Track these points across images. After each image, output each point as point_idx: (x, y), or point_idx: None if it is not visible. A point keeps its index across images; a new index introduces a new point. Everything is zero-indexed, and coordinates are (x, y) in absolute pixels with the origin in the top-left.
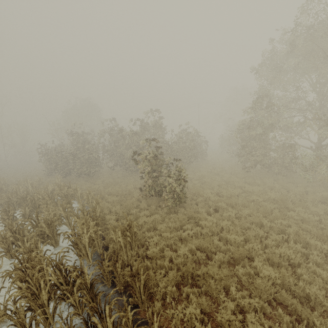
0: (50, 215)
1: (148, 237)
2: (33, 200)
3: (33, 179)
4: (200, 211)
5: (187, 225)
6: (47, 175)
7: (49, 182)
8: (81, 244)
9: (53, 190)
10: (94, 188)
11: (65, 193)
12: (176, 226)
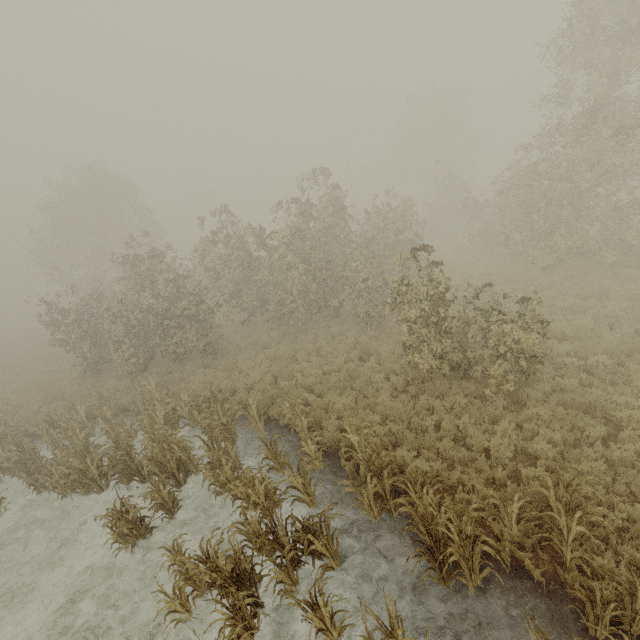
0: (260, 492)
1: (531, 477)
2: (152, 458)
3: (64, 394)
4: (558, 383)
5: (595, 429)
6: (90, 374)
7: (114, 391)
8: (464, 562)
9: (166, 416)
10: (261, 385)
11: (224, 420)
12: (565, 436)
